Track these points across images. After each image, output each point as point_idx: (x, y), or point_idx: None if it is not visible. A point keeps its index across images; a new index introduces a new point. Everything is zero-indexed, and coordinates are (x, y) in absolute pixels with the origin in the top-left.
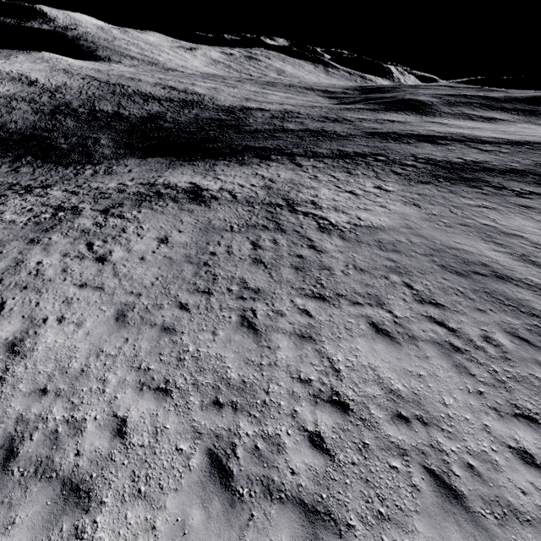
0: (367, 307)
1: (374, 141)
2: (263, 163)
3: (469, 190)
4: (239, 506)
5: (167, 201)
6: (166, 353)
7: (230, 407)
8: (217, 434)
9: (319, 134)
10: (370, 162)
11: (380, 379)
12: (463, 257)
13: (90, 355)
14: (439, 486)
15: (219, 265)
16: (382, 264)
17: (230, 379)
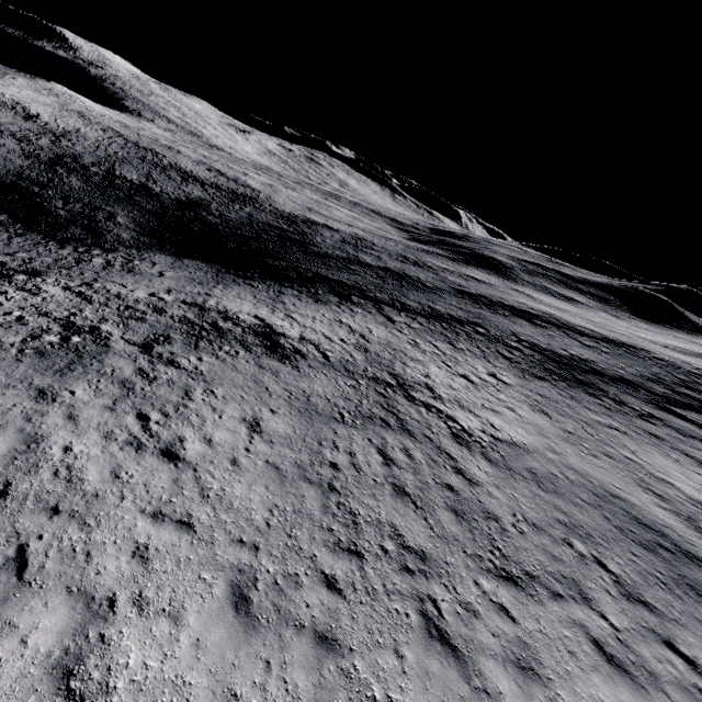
0: (573, 604)
1: (466, 303)
2: (344, 305)
3: (590, 399)
4: None
5: (235, 346)
6: None
7: None
8: None
9: (403, 279)
10: (471, 334)
11: None
12: (634, 514)
13: None
14: None
15: (351, 491)
16: (553, 516)
17: None
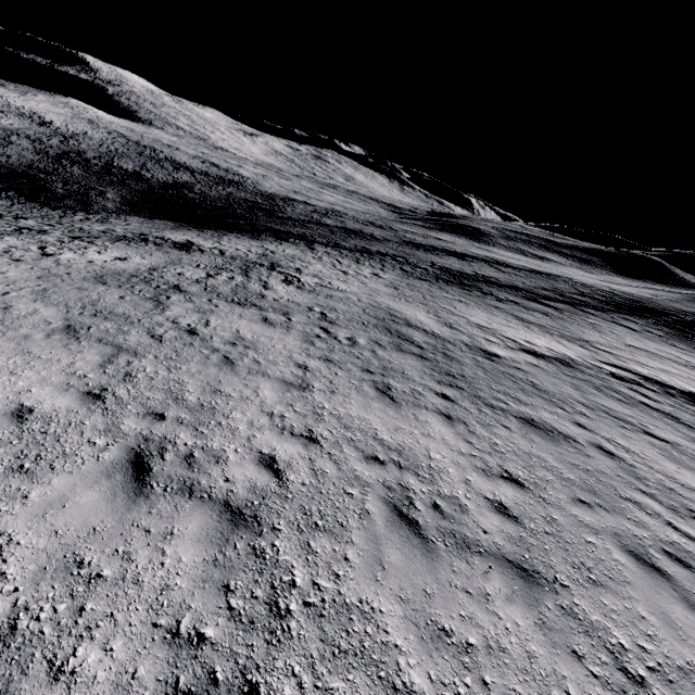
0: (272, 313)
1: (405, 248)
2: (277, 242)
3: (458, 290)
4: (74, 340)
5: (149, 244)
6: (70, 295)
7: (103, 318)
8: (82, 323)
9: (354, 233)
10: (386, 260)
11: (238, 332)
12: (394, 314)
13: (2, 284)
14: (226, 361)
15: (163, 276)
16: (316, 303)
17: (115, 311)
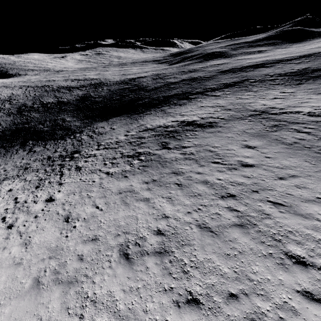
0: None
1: (231, 75)
2: (192, 101)
3: None
4: None
5: (189, 132)
6: None
7: None
8: None
9: (195, 80)
10: (251, 84)
11: None
12: None
13: None
14: None
15: (315, 145)
16: None
17: None
